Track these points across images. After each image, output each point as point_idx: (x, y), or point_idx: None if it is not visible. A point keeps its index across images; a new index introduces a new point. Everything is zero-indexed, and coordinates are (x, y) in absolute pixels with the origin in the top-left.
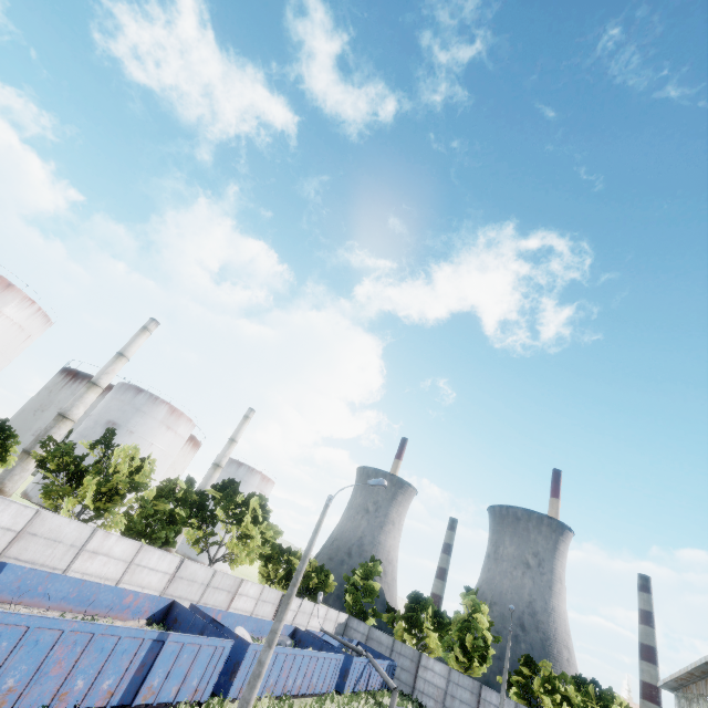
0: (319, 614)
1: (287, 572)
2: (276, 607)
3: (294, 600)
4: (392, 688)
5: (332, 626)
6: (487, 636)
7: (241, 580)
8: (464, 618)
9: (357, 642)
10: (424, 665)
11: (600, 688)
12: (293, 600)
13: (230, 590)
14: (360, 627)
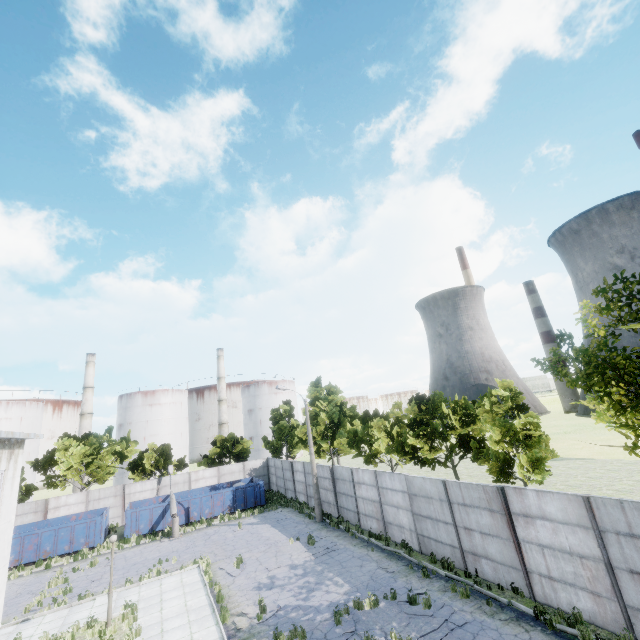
0: (205, 476)
1: (131, 468)
2: (122, 497)
3: (145, 483)
4: (171, 517)
5: (240, 476)
6: (325, 417)
7: (46, 500)
8: (311, 413)
9: (252, 478)
10: (295, 470)
11: (427, 401)
12: (143, 483)
13: (37, 510)
14: (272, 463)
